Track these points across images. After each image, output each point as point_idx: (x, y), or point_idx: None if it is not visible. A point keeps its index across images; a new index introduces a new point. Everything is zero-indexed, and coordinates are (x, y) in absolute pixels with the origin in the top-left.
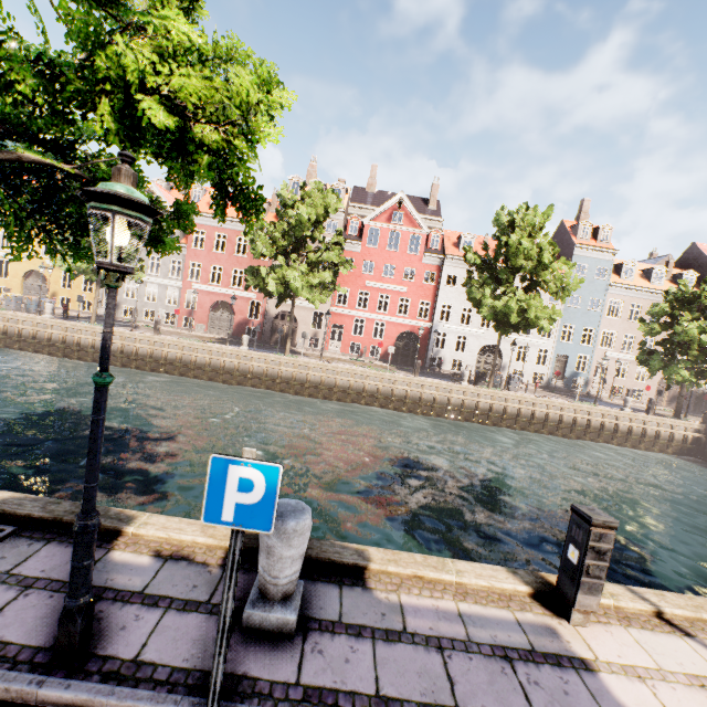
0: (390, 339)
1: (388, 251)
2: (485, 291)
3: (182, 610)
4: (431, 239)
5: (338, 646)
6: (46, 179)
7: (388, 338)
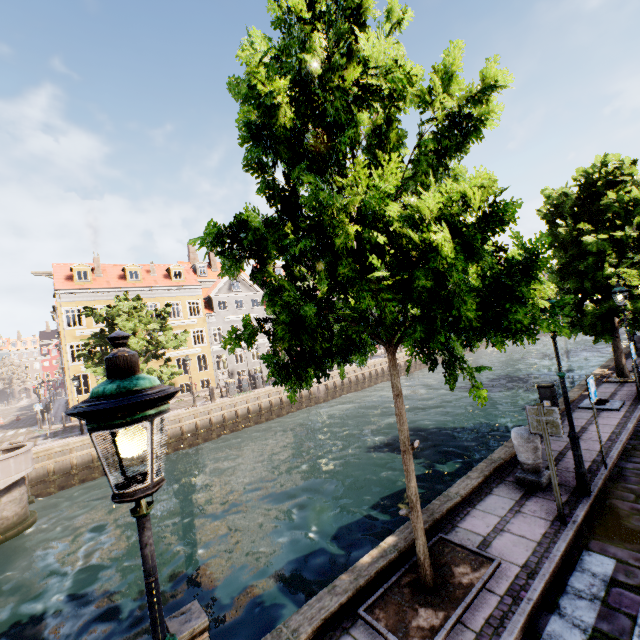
0: None
1: None
2: None
3: None
4: None
5: None
6: None
7: None
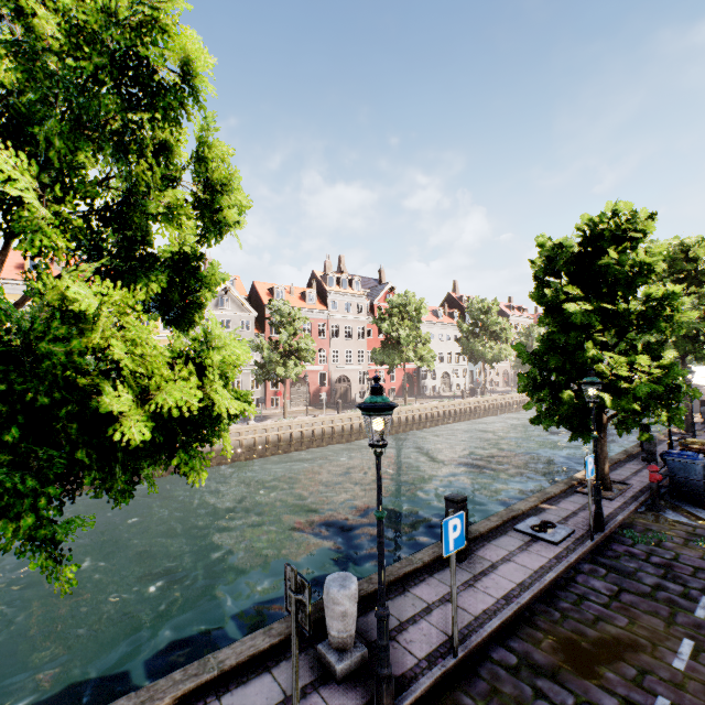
0: (399, 381)
1: None
2: (488, 345)
3: None
4: None
5: None
6: None
7: (398, 380)
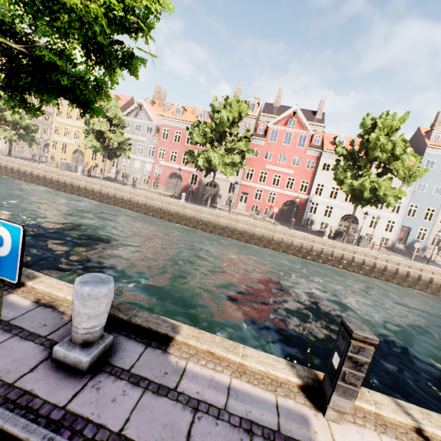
0: (278, 204)
1: (283, 145)
2: (346, 173)
3: (24, 338)
4: (314, 138)
5: (114, 388)
6: (2, 53)
7: (277, 204)
